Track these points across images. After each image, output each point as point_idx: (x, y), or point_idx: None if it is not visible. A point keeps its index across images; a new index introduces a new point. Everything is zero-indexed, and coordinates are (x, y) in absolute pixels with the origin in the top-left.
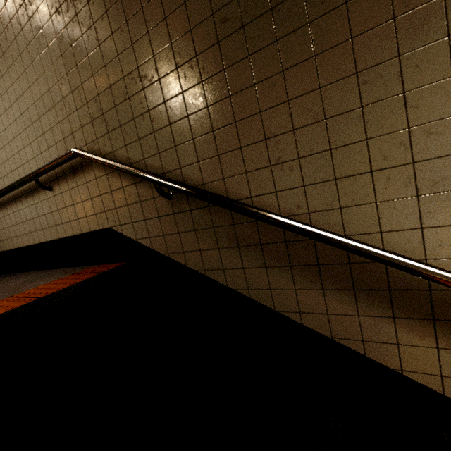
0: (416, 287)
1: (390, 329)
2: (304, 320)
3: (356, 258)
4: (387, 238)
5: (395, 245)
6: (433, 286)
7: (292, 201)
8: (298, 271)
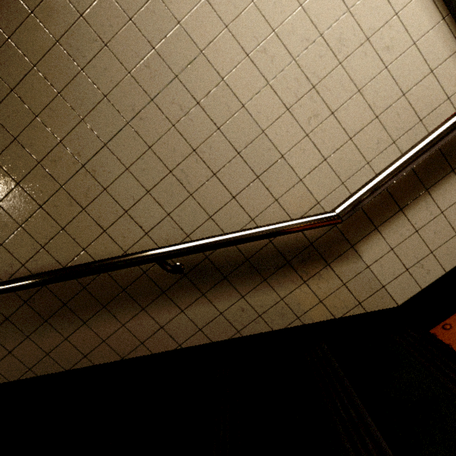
0: (136, 276)
1: (148, 320)
2: (93, 360)
3: (85, 280)
4: (91, 251)
5: (100, 253)
6: (144, 268)
7: (2, 263)
8: (55, 321)
